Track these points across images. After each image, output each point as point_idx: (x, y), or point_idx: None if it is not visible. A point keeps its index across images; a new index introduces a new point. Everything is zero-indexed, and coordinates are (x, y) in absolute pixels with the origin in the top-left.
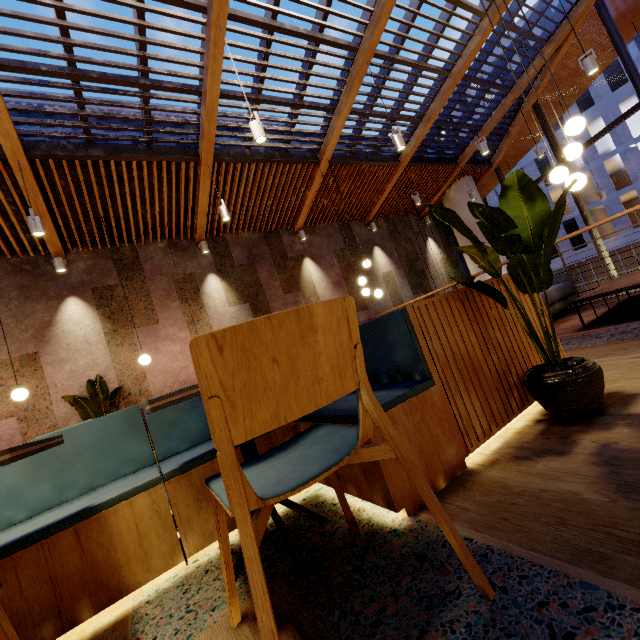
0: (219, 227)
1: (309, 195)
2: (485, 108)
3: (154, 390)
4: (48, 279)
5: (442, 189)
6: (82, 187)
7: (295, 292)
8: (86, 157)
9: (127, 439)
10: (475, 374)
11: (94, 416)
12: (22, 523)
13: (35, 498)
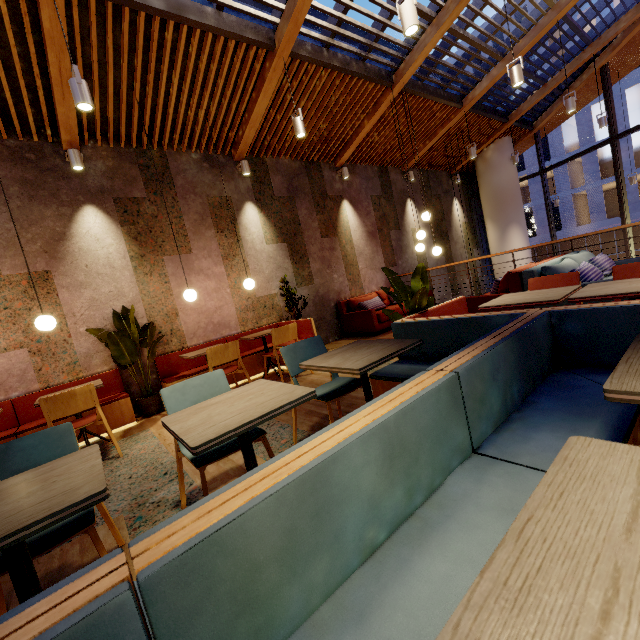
0: (261, 146)
1: (367, 125)
2: (560, 59)
3: (186, 330)
4: (58, 177)
5: (483, 146)
6: (123, 53)
7: (332, 237)
8: (141, 6)
9: (452, 421)
10: None
11: (128, 355)
12: (403, 550)
13: (390, 508)
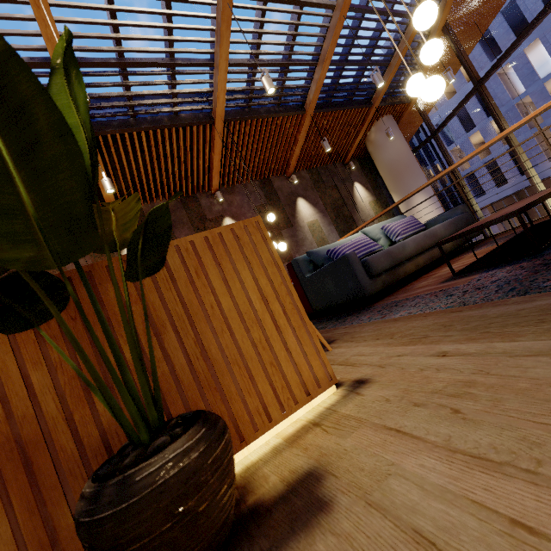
0: None
1: (215, 156)
2: (388, 40)
3: None
4: None
5: (361, 132)
6: None
7: None
8: None
9: None
10: (24, 456)
11: None
12: None
13: None
